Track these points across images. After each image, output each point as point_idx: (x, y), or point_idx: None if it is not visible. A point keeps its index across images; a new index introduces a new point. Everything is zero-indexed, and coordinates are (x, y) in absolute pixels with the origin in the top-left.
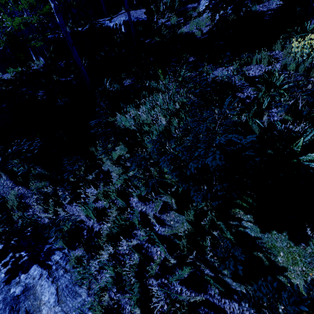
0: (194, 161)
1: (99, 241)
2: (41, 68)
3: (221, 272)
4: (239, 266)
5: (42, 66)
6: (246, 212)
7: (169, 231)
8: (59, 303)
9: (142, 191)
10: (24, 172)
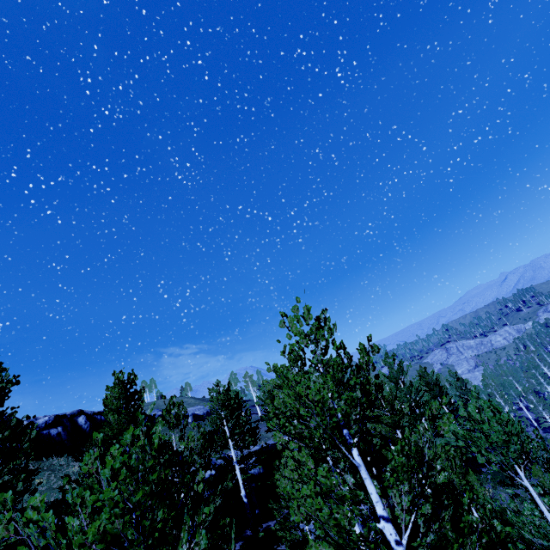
0: None
1: None
2: None
3: None
4: None
5: None
6: None
7: None
8: None
9: None
10: None
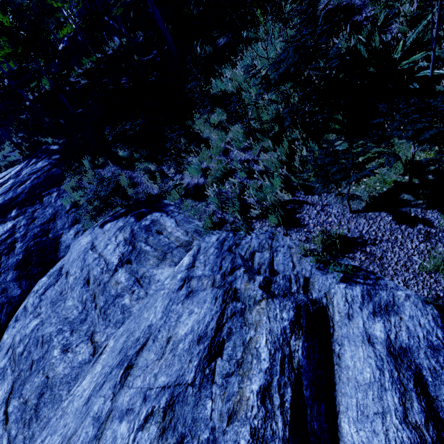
0: (277, 71)
1: (204, 188)
2: (118, 51)
3: (308, 181)
4: (318, 160)
5: (118, 48)
6: (338, 134)
7: (265, 162)
8: (178, 226)
9: (240, 142)
10: (129, 153)
